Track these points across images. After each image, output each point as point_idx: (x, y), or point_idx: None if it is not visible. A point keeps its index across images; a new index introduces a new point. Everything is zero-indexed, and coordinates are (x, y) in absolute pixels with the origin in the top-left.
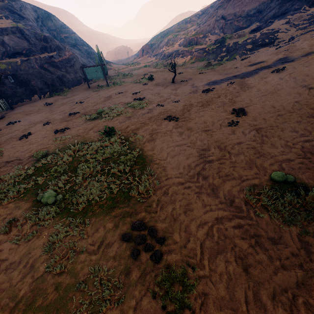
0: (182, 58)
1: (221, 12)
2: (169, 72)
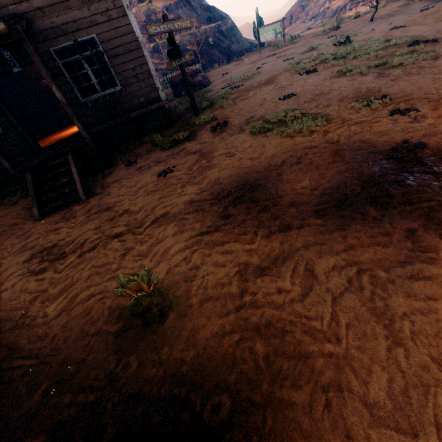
0: (363, 6)
1: None
2: (353, 21)
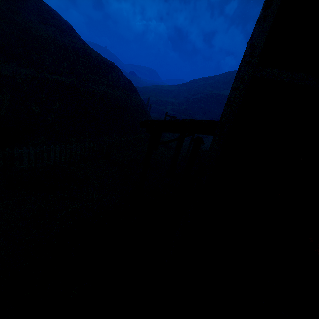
0: None
1: (200, 104)
2: None
